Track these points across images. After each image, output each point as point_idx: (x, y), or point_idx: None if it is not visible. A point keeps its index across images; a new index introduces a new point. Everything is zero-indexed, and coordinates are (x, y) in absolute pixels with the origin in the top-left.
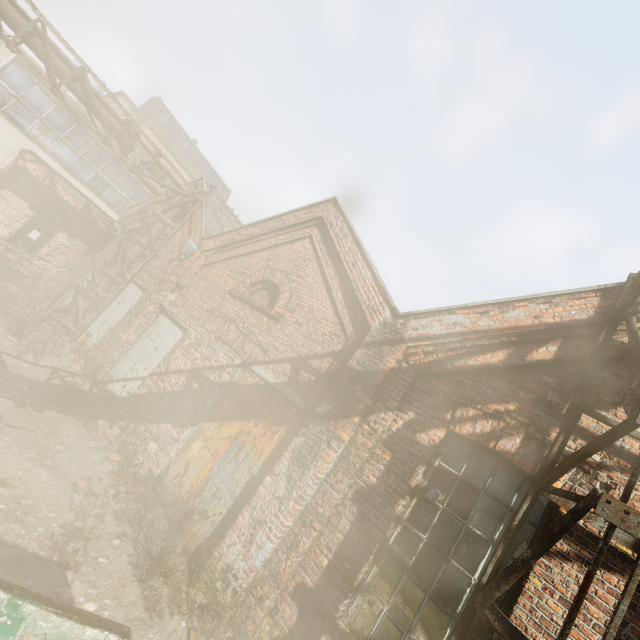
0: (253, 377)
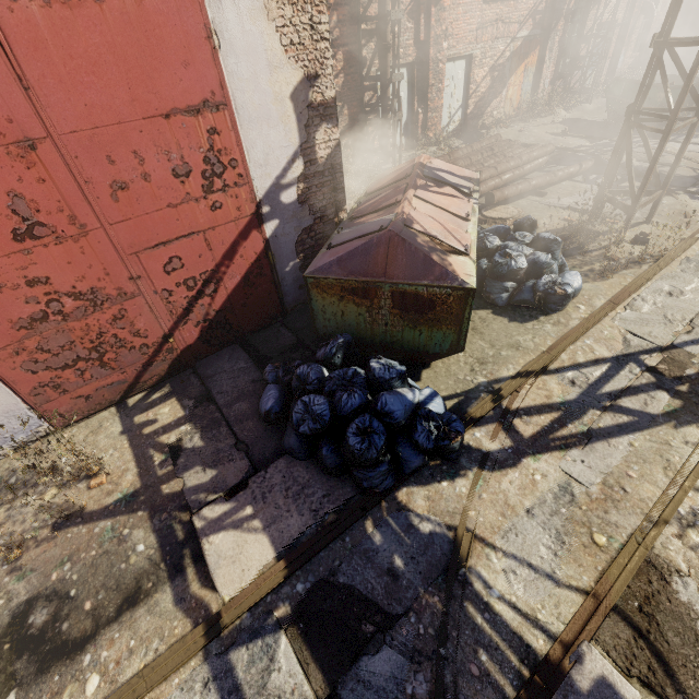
0: (518, 41)
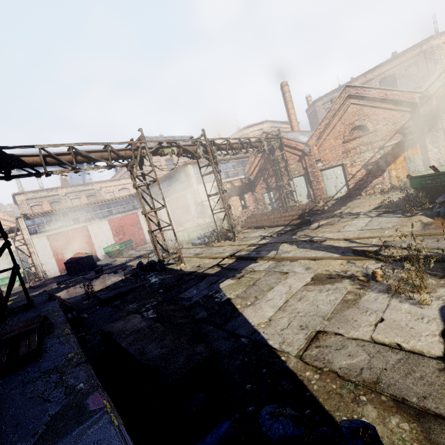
0: (388, 147)
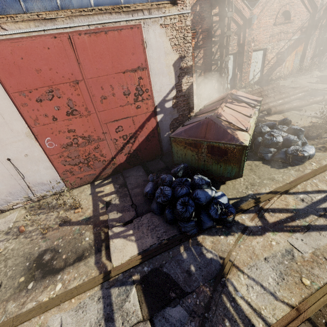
0: (292, 41)
